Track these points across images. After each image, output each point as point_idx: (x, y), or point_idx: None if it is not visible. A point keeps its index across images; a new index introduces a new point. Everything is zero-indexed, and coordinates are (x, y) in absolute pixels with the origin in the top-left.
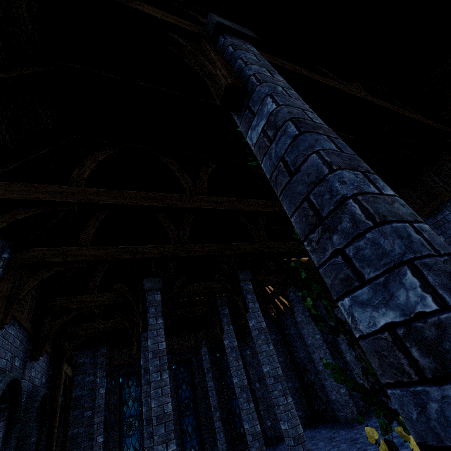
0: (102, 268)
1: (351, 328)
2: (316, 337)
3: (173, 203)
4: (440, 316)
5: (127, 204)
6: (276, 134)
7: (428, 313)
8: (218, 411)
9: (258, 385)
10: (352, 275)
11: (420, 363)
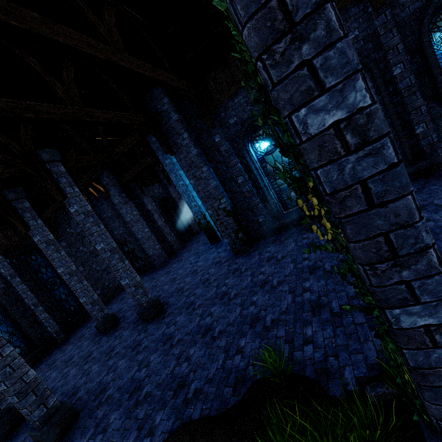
0: None
1: (299, 136)
2: (134, 214)
3: None
4: (371, 108)
5: None
6: None
7: (365, 107)
8: (40, 306)
9: (82, 269)
10: (315, 86)
11: (349, 143)
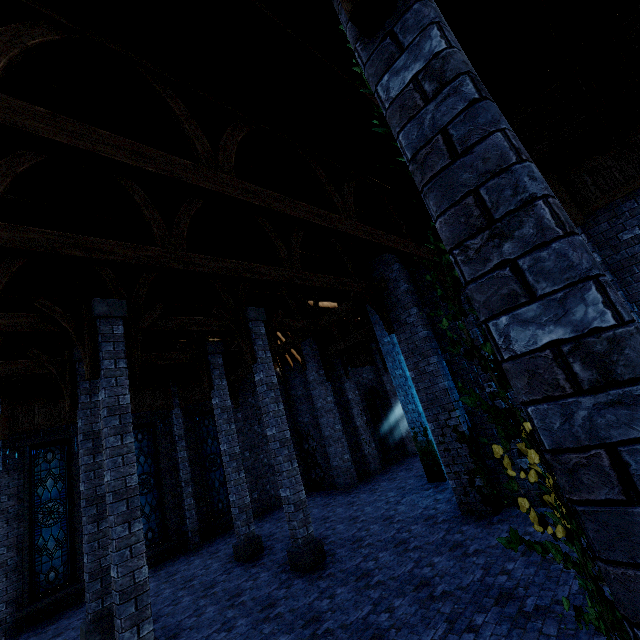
0: (6, 270)
1: (499, 350)
2: (328, 400)
3: (180, 174)
4: (616, 331)
5: (97, 152)
6: (440, 91)
7: (604, 329)
8: (190, 486)
9: (247, 455)
10: (520, 290)
11: (579, 376)
